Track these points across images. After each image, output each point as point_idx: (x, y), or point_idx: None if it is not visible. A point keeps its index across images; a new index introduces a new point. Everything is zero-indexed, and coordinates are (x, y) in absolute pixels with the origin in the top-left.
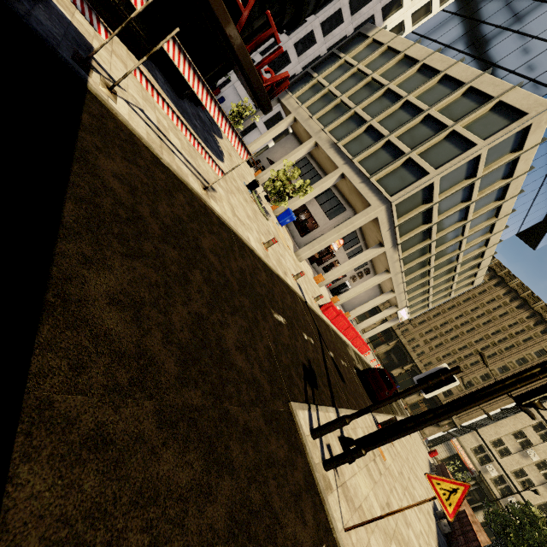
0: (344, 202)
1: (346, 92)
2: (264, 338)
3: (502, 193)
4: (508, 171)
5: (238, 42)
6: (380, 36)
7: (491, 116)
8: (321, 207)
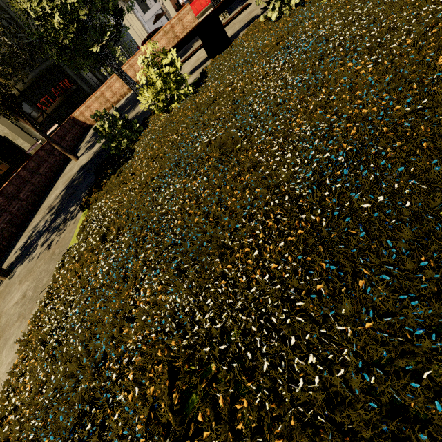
0: None
1: None
2: None
3: None
4: None
5: (50, 109)
6: None
7: None
8: None
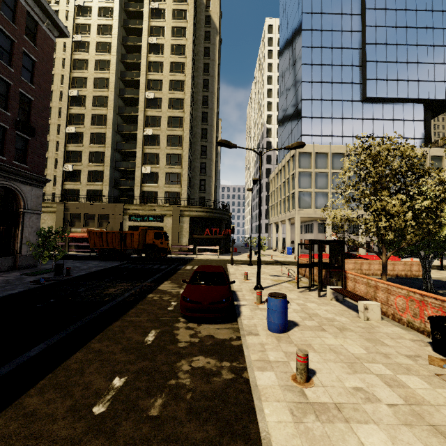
0: (310, 222)
1: (275, 200)
2: (225, 263)
3: (340, 154)
4: (324, 154)
5: (211, 236)
6: (270, 178)
7: (293, 162)
8: (309, 233)
